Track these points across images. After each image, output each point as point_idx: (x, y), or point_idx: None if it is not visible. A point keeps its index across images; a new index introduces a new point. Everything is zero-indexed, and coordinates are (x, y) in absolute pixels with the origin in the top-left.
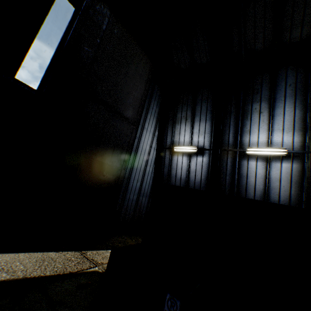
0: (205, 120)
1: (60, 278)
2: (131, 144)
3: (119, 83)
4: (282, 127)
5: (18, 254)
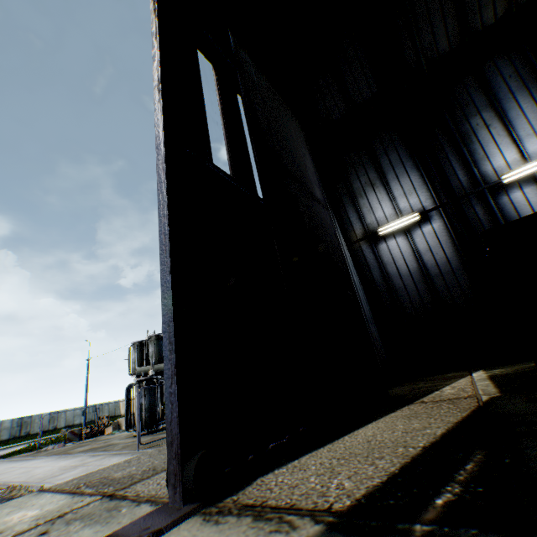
0: (406, 172)
1: (487, 409)
2: (338, 238)
3: (294, 152)
4: (531, 130)
5: (369, 427)
